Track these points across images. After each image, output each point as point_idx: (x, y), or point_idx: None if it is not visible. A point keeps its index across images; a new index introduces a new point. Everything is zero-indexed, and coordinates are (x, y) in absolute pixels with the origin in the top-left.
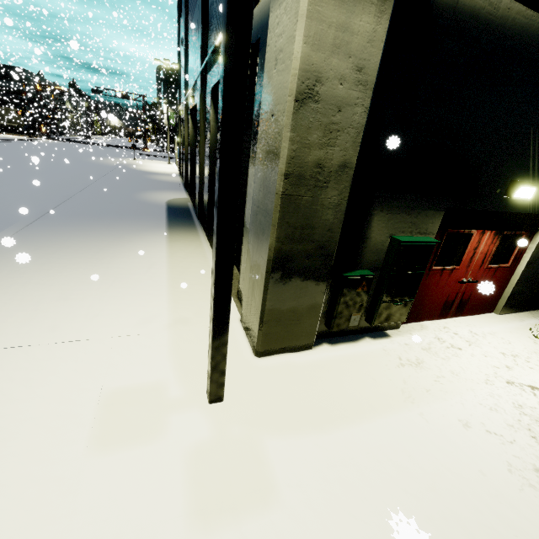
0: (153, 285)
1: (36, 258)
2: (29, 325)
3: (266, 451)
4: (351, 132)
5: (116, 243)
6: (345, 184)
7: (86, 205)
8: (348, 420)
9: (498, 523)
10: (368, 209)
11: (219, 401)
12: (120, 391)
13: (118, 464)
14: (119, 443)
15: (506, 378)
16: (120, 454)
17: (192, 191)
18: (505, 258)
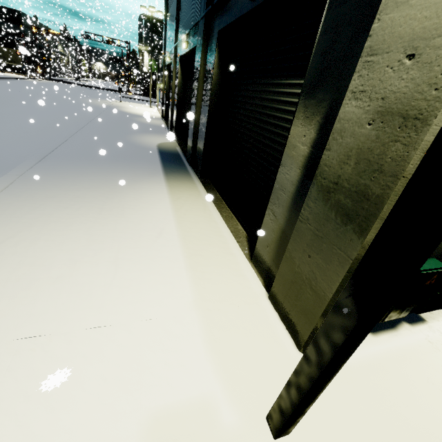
0: (166, 245)
1: (43, 207)
2: (42, 301)
3: None
4: None
5: (120, 191)
6: None
7: (84, 146)
8: None
9: None
10: None
11: (285, 434)
12: (162, 416)
13: None
14: None
15: None
16: None
17: (177, 135)
18: None
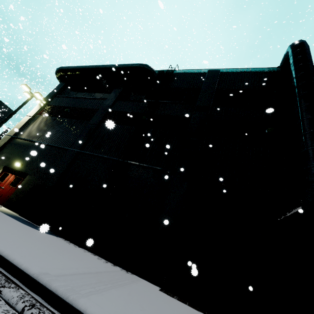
0: None
1: None
2: None
3: None
4: None
5: None
6: None
7: None
8: None
9: None
10: None
11: None
12: None
13: None
14: None
15: None
16: None
17: None
18: (16, 185)
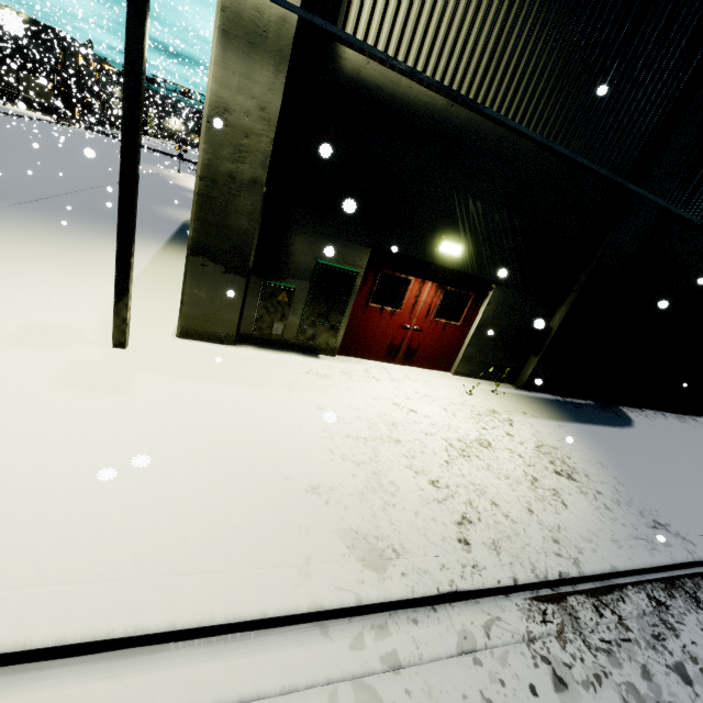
0: None
1: (11, 232)
2: None
3: (138, 376)
4: (259, 156)
5: (102, 240)
6: (257, 198)
7: (89, 202)
8: (221, 382)
9: (280, 441)
10: (290, 228)
11: (122, 347)
12: (43, 323)
13: (19, 352)
14: (26, 344)
15: (396, 401)
16: (24, 349)
17: None
18: (455, 316)
